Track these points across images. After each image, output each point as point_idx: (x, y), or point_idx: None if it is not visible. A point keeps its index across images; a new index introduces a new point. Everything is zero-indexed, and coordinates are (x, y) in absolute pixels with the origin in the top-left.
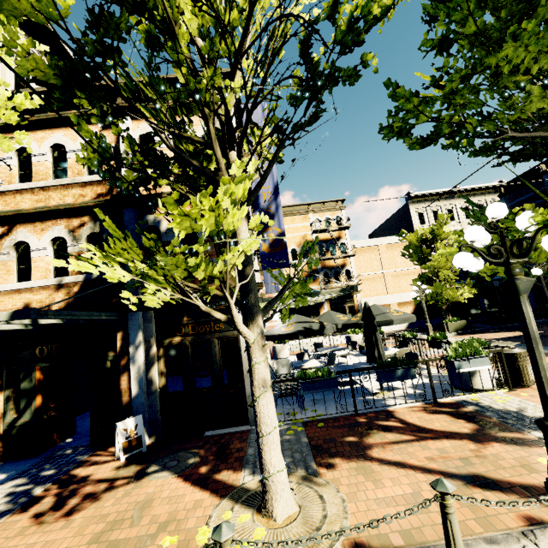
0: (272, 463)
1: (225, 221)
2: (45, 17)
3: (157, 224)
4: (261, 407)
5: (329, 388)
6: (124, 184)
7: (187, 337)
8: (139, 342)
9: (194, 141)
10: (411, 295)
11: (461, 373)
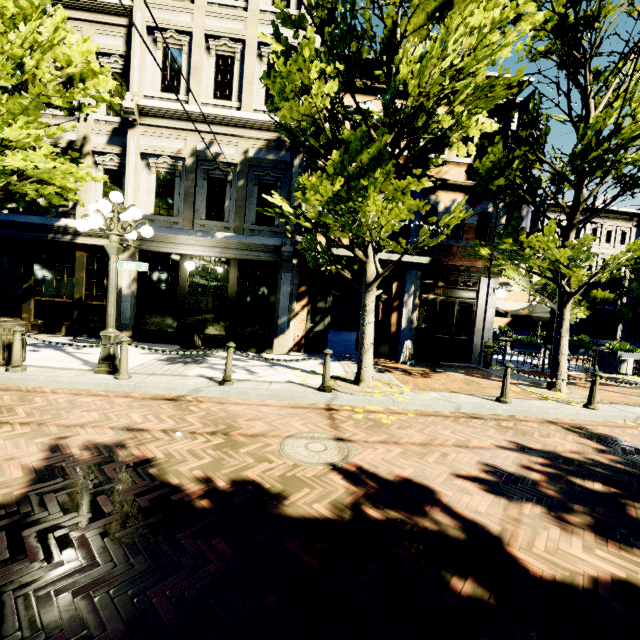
0: (564, 368)
1: (637, 247)
2: (622, 139)
3: (436, 205)
4: (564, 341)
5: (535, 350)
6: (492, 186)
7: (439, 297)
8: (412, 293)
9: (555, 170)
10: (514, 305)
11: (613, 362)
